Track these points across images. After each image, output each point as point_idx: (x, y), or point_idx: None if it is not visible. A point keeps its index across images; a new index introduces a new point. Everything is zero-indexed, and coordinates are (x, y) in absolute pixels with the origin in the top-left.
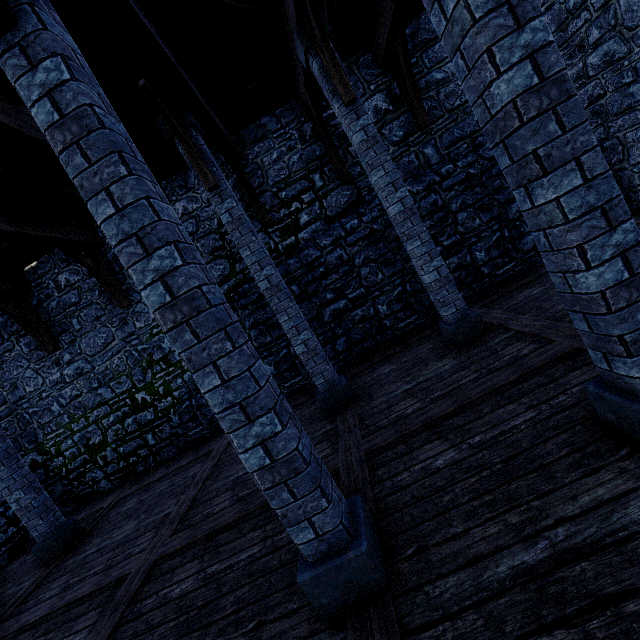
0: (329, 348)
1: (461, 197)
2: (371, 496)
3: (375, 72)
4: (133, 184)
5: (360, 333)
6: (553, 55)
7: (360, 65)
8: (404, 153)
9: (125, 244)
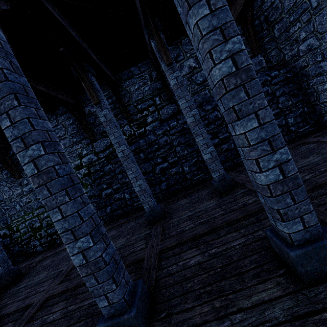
0: (157, 187)
1: None
2: (154, 277)
3: (190, 47)
4: (21, 110)
5: (174, 180)
6: (244, 56)
7: (182, 43)
8: (202, 89)
9: (15, 141)
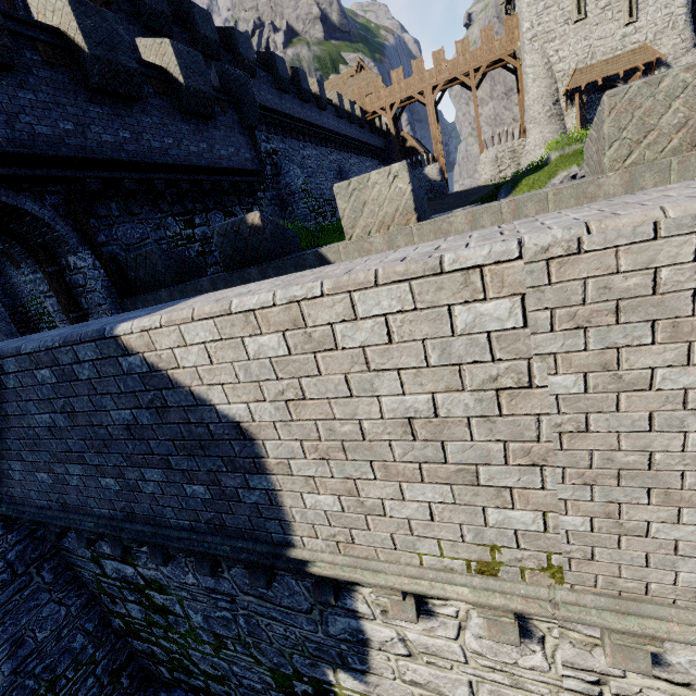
0: None
1: None
2: None
3: None
4: None
5: None
6: None
7: None
8: None
9: None
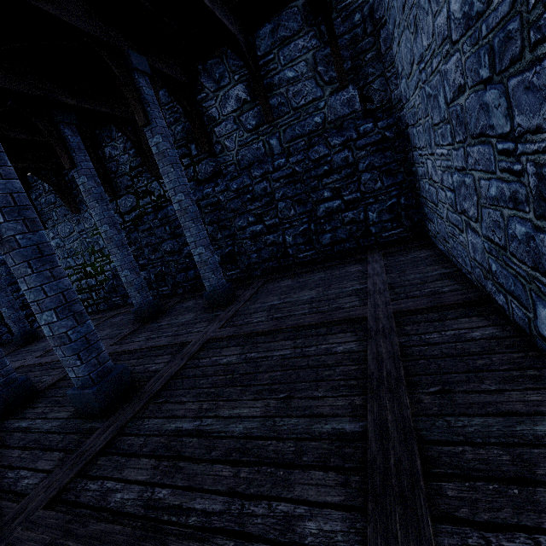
0: (183, 275)
1: (283, 189)
2: (61, 377)
3: (240, 63)
4: None
5: None
6: (3, 229)
7: (228, 55)
8: (255, 140)
9: None
